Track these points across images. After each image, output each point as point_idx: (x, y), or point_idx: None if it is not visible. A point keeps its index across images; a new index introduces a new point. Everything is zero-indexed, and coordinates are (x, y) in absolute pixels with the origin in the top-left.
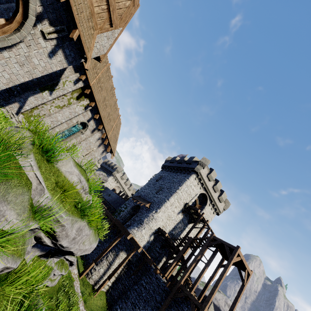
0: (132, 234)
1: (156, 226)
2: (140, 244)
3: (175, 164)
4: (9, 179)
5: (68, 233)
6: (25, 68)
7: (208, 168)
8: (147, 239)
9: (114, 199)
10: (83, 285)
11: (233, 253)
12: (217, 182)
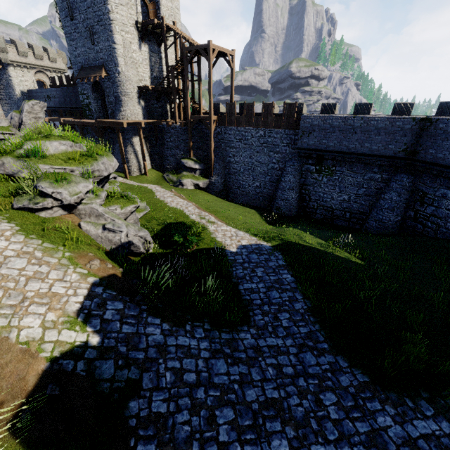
0: (125, 119)
1: (134, 89)
2: (139, 118)
3: None
4: (67, 179)
5: (102, 170)
6: None
7: None
8: (140, 109)
9: (62, 97)
10: (135, 179)
11: (209, 53)
12: None
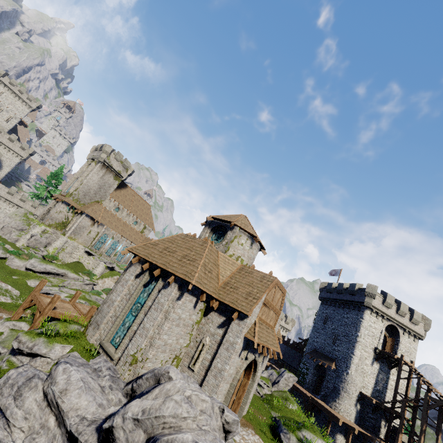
0: (336, 410)
1: (356, 392)
2: (350, 418)
3: (335, 295)
4: None
5: None
6: (256, 381)
7: (379, 294)
8: (354, 410)
9: (283, 352)
10: None
11: None
12: (400, 305)
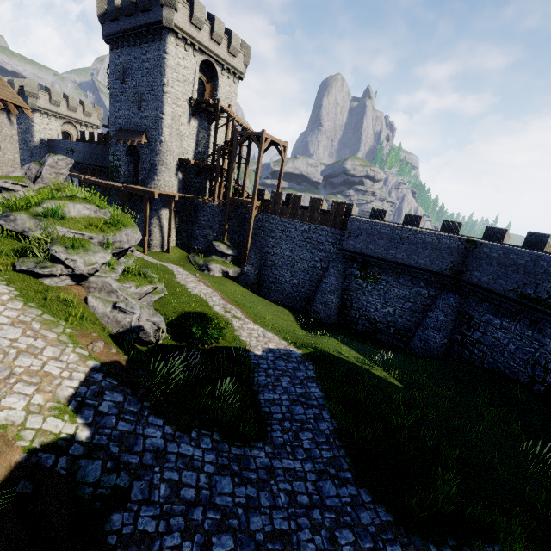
0: (157, 188)
1: (175, 160)
2: (173, 190)
3: (123, 22)
4: (84, 246)
5: (124, 241)
6: None
7: (184, 1)
8: (176, 181)
9: (89, 154)
10: (154, 255)
11: (261, 141)
12: (214, 23)
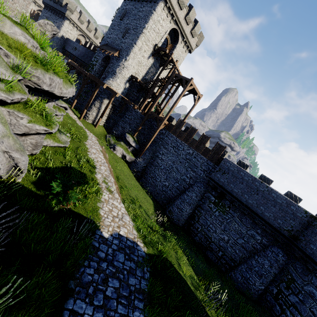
0: (109, 85)
1: (128, 74)
2: (118, 91)
3: None
4: None
5: (44, 81)
6: None
7: None
8: (123, 87)
9: (83, 54)
10: (85, 123)
11: (187, 84)
12: (191, 10)
